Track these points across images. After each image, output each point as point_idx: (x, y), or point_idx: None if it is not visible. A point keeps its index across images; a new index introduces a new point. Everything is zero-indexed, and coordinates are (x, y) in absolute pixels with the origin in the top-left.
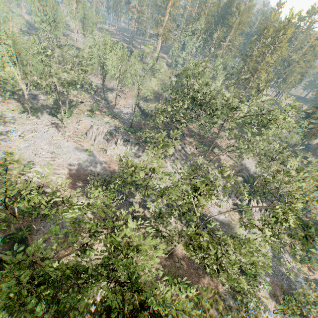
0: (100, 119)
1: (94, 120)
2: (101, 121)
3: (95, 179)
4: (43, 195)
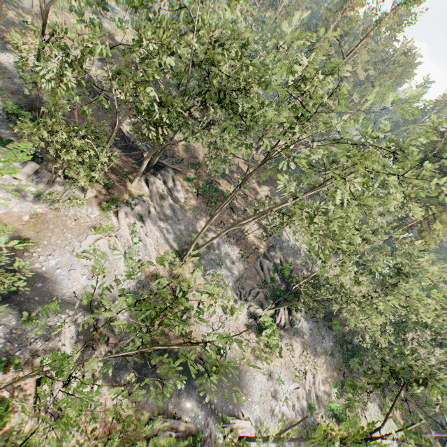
0: None
1: None
2: None
3: None
4: None
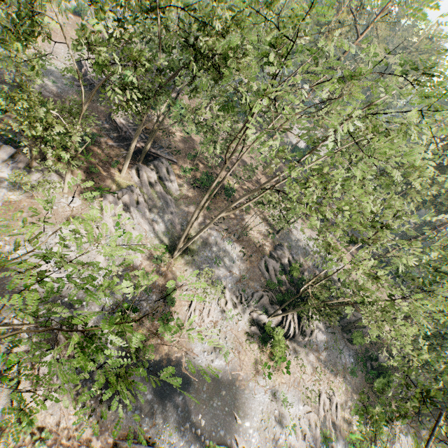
0: None
1: None
2: None
3: None
4: None
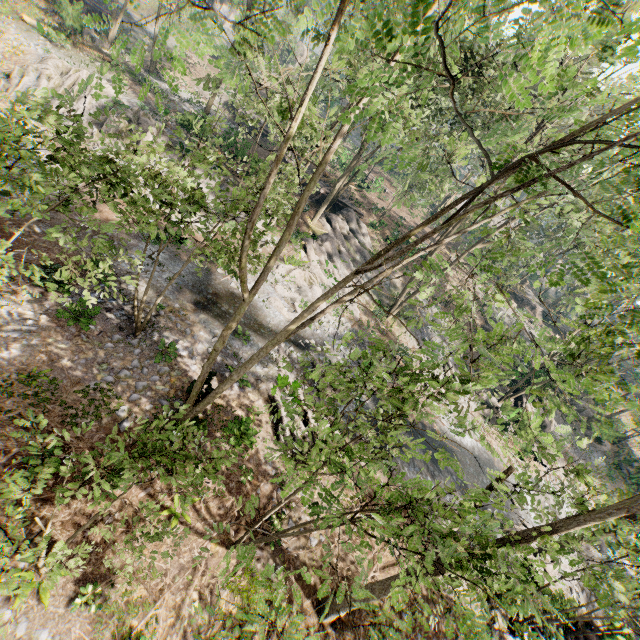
0: (86, 63)
1: (62, 54)
2: (89, 68)
3: None
4: None
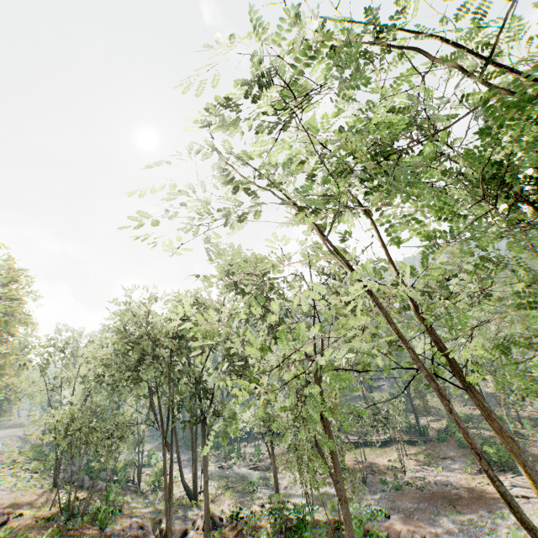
0: None
1: None
2: None
3: (438, 502)
4: (503, 475)
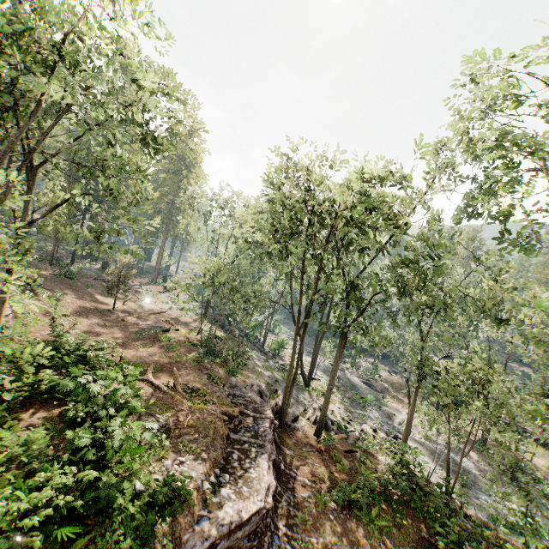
0: None
1: None
2: None
3: None
4: None
